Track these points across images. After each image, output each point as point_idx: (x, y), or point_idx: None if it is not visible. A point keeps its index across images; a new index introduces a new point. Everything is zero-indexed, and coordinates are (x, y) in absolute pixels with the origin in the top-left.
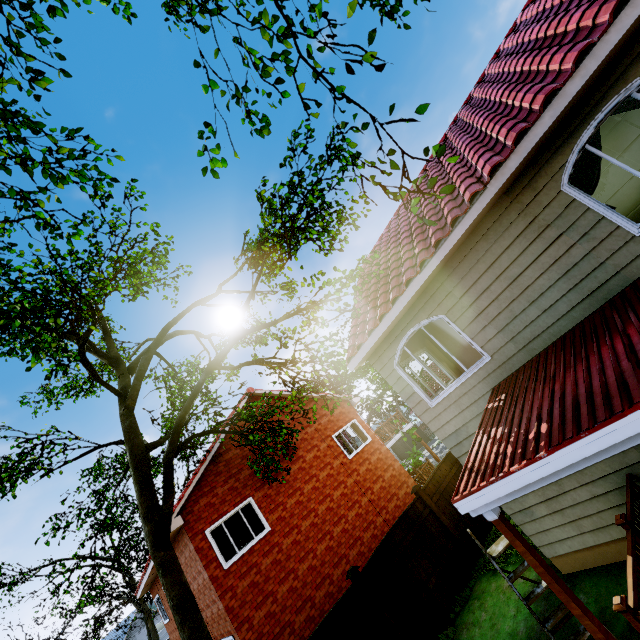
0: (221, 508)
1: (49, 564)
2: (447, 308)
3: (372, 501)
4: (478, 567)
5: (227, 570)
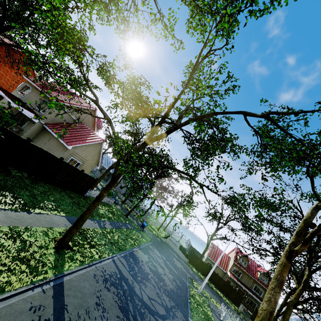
0: None
1: None
2: (32, 91)
3: None
4: None
5: None
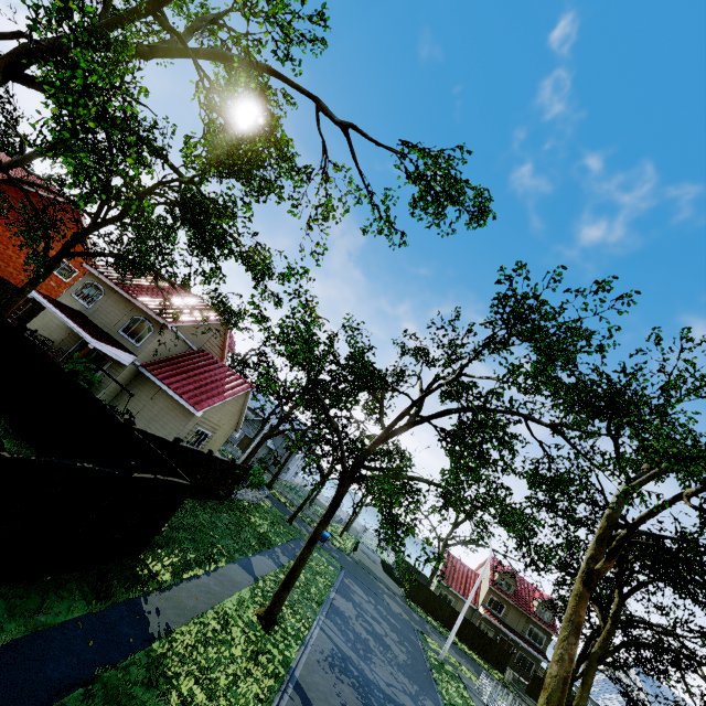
0: None
1: None
2: (107, 296)
3: (23, 282)
4: None
5: None
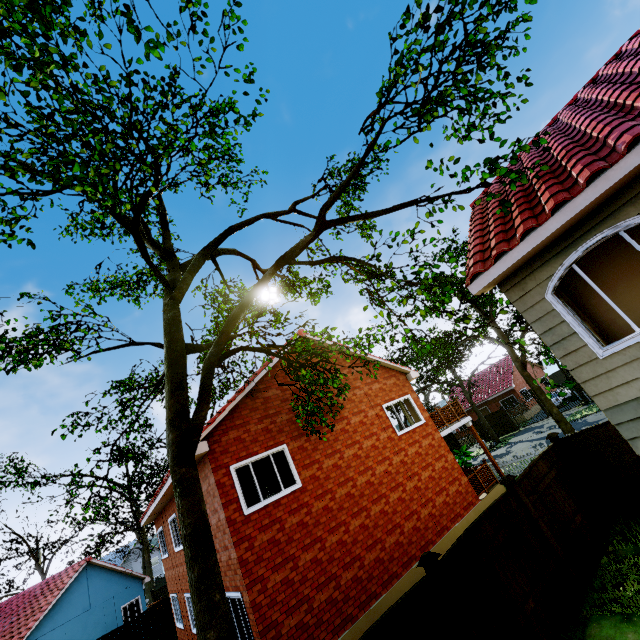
0: (251, 447)
1: (69, 475)
2: None
3: (418, 489)
4: (589, 604)
5: (247, 517)
